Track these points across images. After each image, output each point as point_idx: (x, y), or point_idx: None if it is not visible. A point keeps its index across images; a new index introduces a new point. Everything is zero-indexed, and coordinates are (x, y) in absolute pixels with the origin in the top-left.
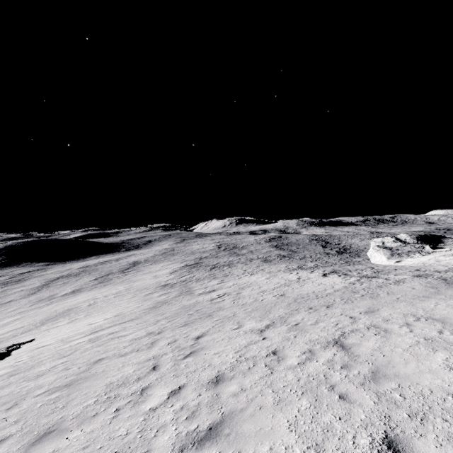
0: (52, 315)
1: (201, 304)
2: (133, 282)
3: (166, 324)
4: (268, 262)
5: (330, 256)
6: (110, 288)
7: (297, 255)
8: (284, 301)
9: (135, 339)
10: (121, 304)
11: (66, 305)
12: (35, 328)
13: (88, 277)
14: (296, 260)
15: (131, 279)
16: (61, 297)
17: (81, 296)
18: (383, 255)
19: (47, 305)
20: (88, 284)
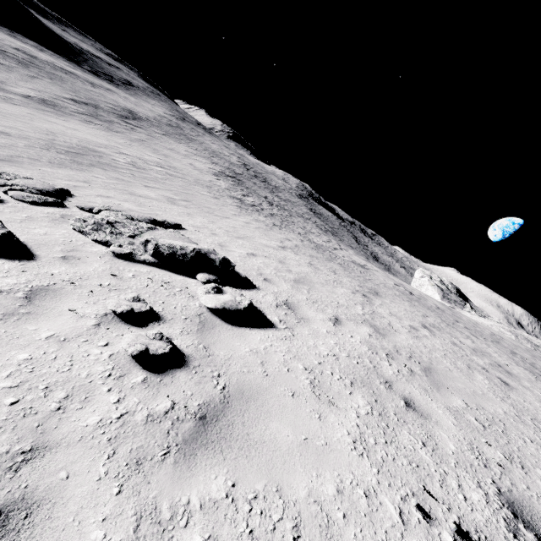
0: (60, 142)
1: (421, 301)
2: (165, 157)
3: (493, 347)
4: (326, 233)
5: (372, 259)
6: (128, 143)
7: (343, 239)
8: (538, 357)
9: (540, 381)
10: (221, 206)
11: (63, 130)
12: (75, 166)
13: (52, 84)
14: (351, 247)
15: (152, 145)
16: (24, 99)
17: (78, 127)
18: (438, 293)
19: (5, 100)
20: (67, 104)
